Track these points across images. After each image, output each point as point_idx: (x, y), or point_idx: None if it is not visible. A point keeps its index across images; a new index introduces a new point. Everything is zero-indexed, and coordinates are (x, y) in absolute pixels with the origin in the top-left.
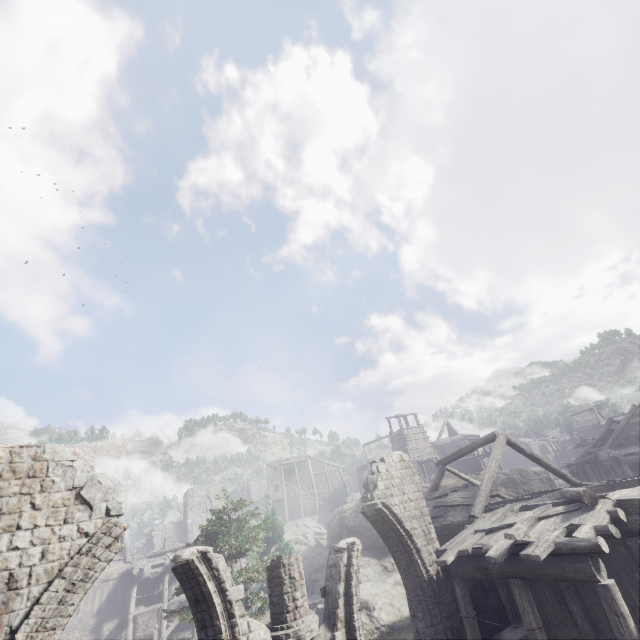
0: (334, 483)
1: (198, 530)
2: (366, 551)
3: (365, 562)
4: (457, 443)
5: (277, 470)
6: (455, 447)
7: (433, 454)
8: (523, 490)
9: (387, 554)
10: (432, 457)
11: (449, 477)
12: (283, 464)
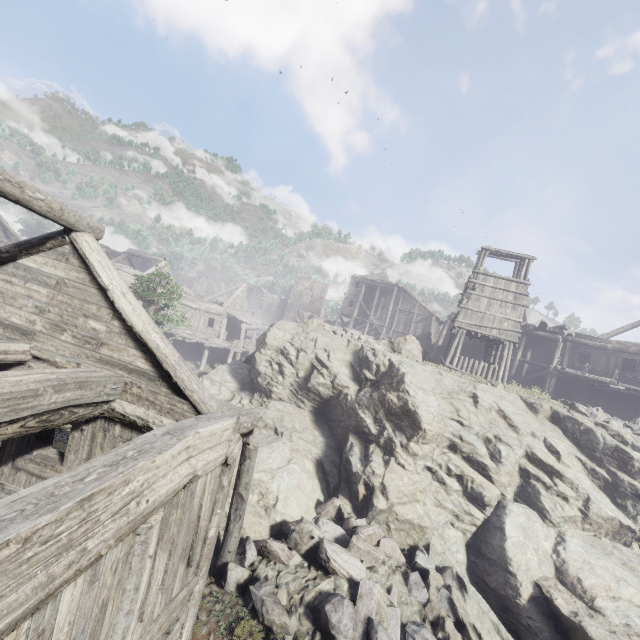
0: (417, 329)
1: (294, 312)
2: (245, 374)
3: (221, 380)
4: (630, 355)
5: (359, 287)
6: (619, 360)
7: (512, 336)
8: (634, 492)
9: (251, 391)
10: (504, 338)
11: (64, 260)
12: (366, 283)
